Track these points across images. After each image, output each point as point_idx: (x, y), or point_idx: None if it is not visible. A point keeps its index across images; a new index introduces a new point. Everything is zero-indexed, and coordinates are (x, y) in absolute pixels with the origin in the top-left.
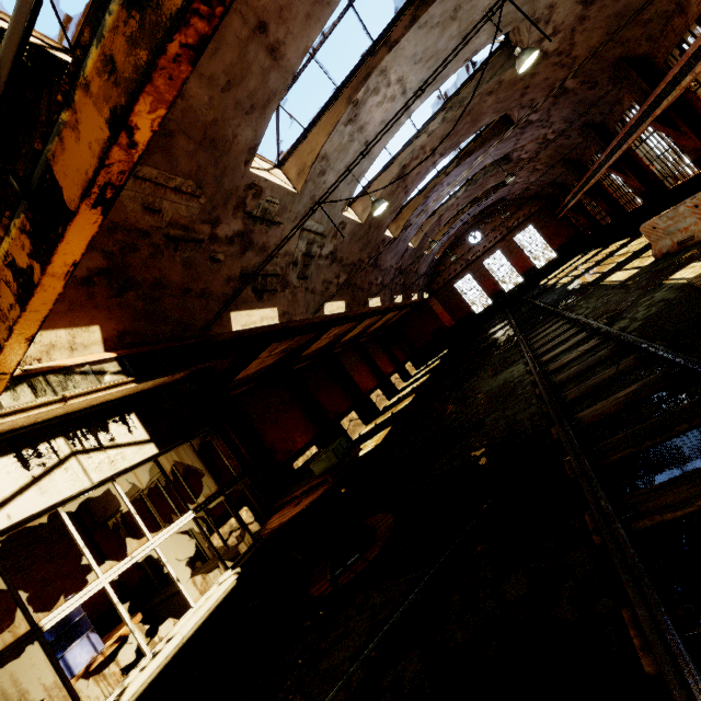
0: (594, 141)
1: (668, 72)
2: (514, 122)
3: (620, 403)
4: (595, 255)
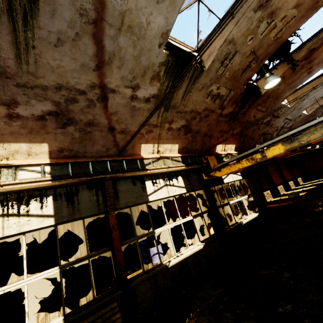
0: None
1: None
2: None
3: None
4: None
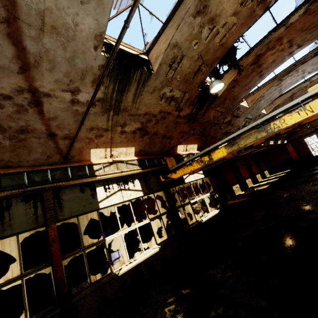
0: None
1: None
2: None
3: None
4: None
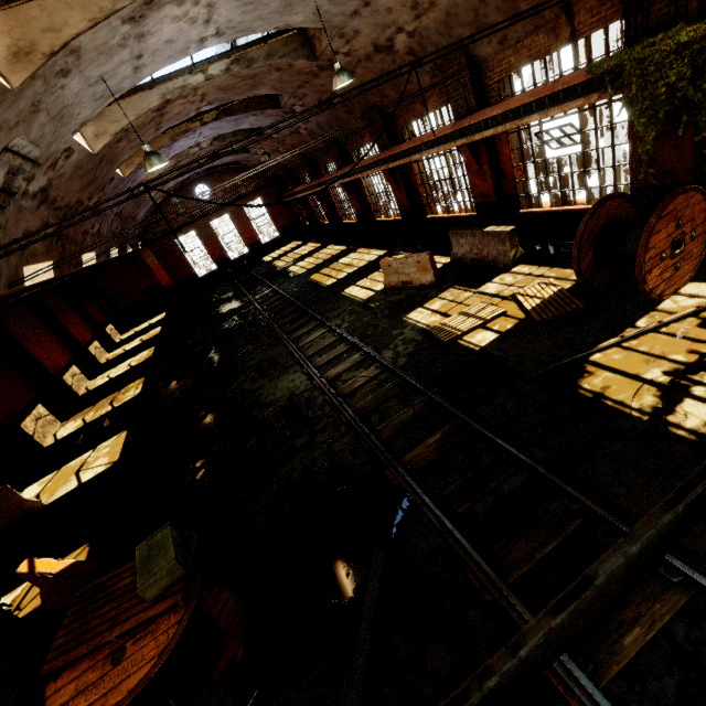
0: (335, 155)
1: (405, 142)
2: (280, 102)
3: (436, 451)
4: (317, 251)
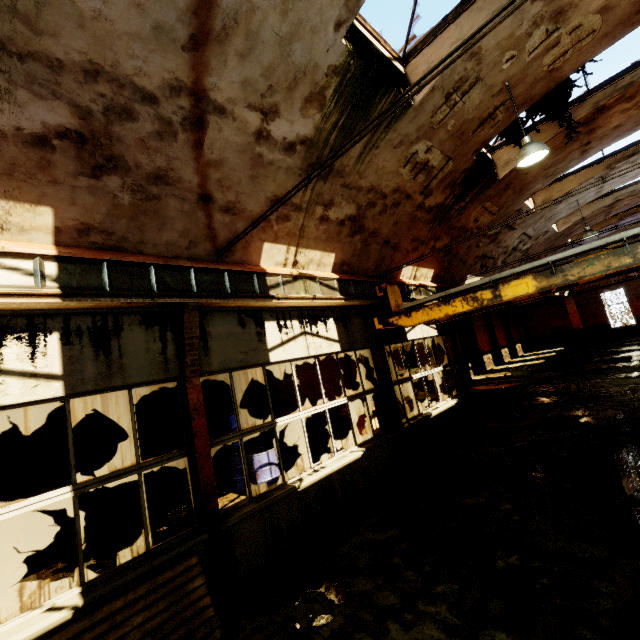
0: None
1: None
2: None
3: None
4: None
